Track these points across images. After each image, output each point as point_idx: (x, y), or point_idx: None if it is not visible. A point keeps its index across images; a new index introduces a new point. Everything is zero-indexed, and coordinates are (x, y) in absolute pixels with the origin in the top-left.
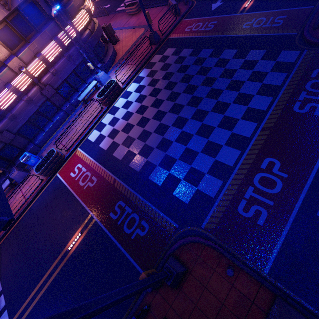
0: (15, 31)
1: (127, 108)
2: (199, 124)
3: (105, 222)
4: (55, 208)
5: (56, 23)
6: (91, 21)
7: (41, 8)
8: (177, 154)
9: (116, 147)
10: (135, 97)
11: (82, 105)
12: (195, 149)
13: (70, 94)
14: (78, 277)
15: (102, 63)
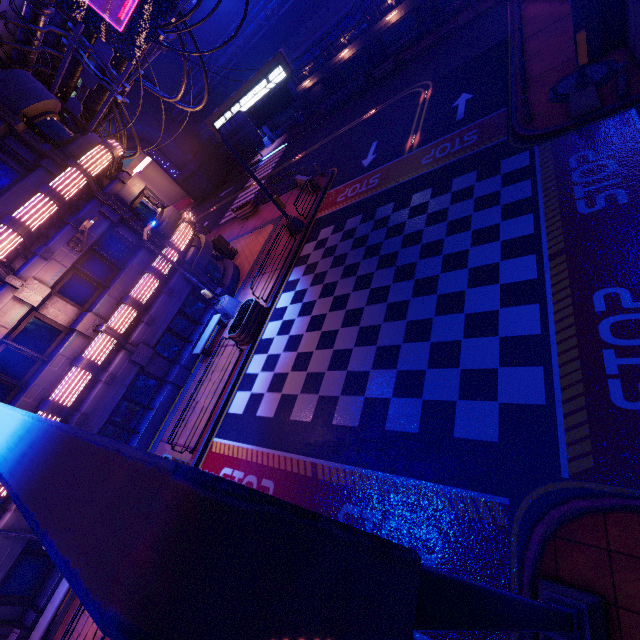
0: (87, 278)
1: (289, 332)
2: (433, 299)
3: None
4: None
5: (147, 250)
6: (194, 237)
7: (124, 239)
8: (420, 362)
9: (292, 402)
10: (296, 310)
11: (203, 362)
12: (449, 338)
13: (177, 352)
14: None
15: (222, 287)
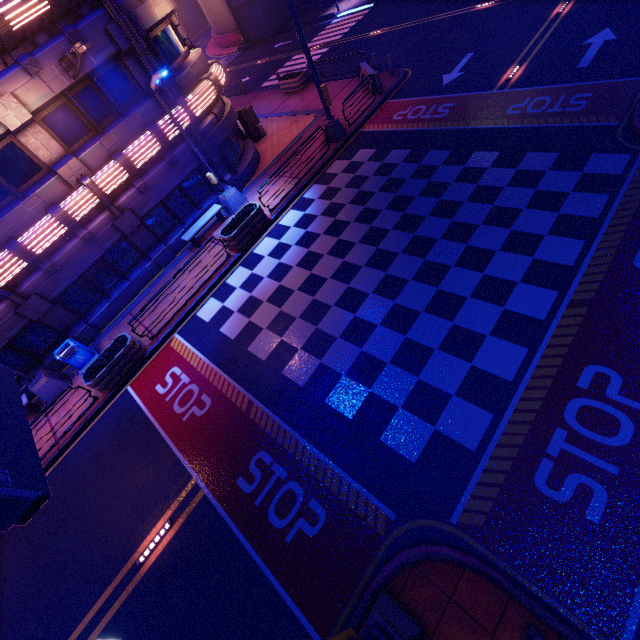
0: (79, 114)
1: (280, 258)
2: (432, 292)
3: (226, 498)
4: (116, 462)
5: (156, 101)
6: (218, 101)
7: (131, 77)
8: (386, 352)
9: (255, 333)
10: (297, 236)
11: (190, 251)
12: (425, 342)
13: (167, 230)
14: (156, 634)
15: (234, 174)
